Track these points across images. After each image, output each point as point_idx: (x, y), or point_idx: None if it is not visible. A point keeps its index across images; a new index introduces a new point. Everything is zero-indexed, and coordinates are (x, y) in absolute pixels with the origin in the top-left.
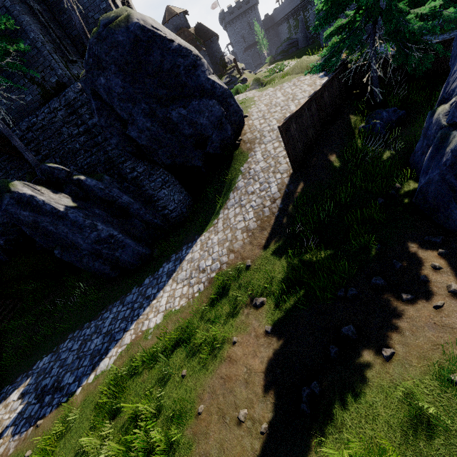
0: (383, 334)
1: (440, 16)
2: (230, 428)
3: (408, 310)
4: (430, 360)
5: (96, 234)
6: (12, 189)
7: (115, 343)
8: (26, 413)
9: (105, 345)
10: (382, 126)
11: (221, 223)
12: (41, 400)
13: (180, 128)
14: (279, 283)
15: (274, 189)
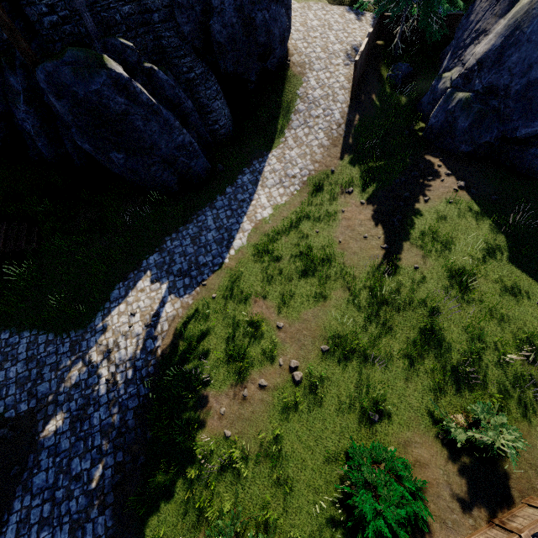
0: (422, 194)
1: (456, 4)
2: (362, 242)
3: (430, 183)
4: (442, 198)
5: (182, 138)
6: (108, 65)
7: (236, 231)
8: (178, 285)
9: (225, 234)
10: (401, 78)
11: (291, 141)
12: (186, 276)
13: (257, 34)
14: (358, 180)
15: (338, 116)
